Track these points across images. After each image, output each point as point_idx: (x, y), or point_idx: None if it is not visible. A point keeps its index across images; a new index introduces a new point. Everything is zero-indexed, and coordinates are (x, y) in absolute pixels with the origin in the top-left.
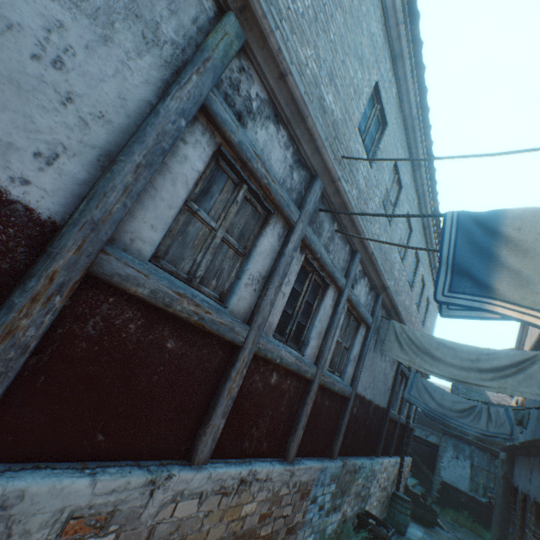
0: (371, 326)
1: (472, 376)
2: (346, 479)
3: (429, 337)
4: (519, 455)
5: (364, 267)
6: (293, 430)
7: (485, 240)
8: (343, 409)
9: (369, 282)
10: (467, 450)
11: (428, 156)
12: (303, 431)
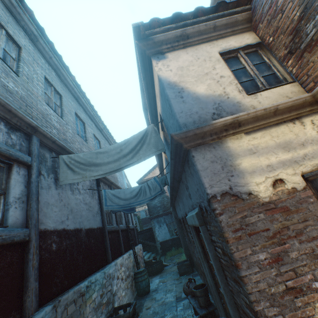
0: (33, 164)
1: (122, 162)
2: (71, 312)
3: (90, 153)
4: (174, 202)
5: None
6: None
7: None
8: (26, 255)
9: (3, 120)
10: (162, 219)
11: (39, 28)
12: None
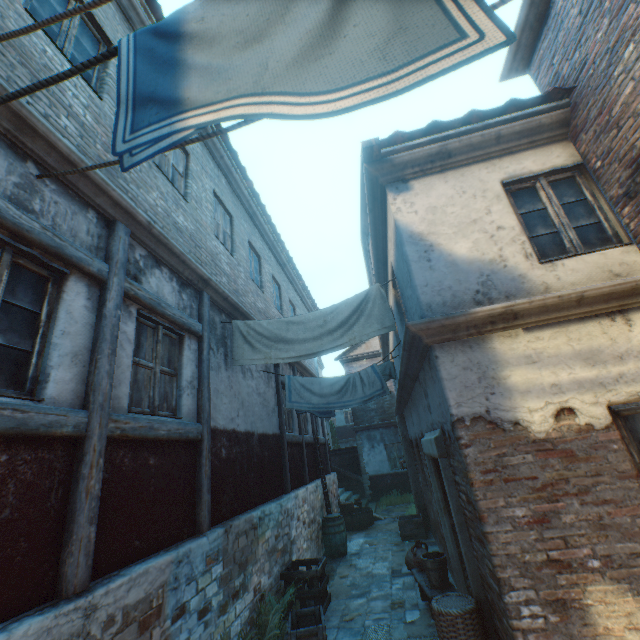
0: (204, 335)
1: (326, 342)
2: (242, 545)
3: (277, 322)
4: (404, 409)
5: (152, 250)
6: (67, 538)
7: (169, 50)
8: (198, 458)
9: (175, 275)
10: (378, 434)
11: None
12: (96, 526)
